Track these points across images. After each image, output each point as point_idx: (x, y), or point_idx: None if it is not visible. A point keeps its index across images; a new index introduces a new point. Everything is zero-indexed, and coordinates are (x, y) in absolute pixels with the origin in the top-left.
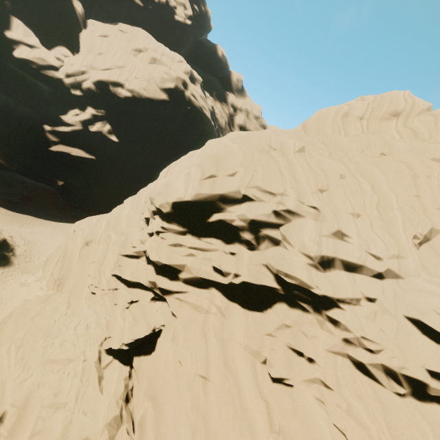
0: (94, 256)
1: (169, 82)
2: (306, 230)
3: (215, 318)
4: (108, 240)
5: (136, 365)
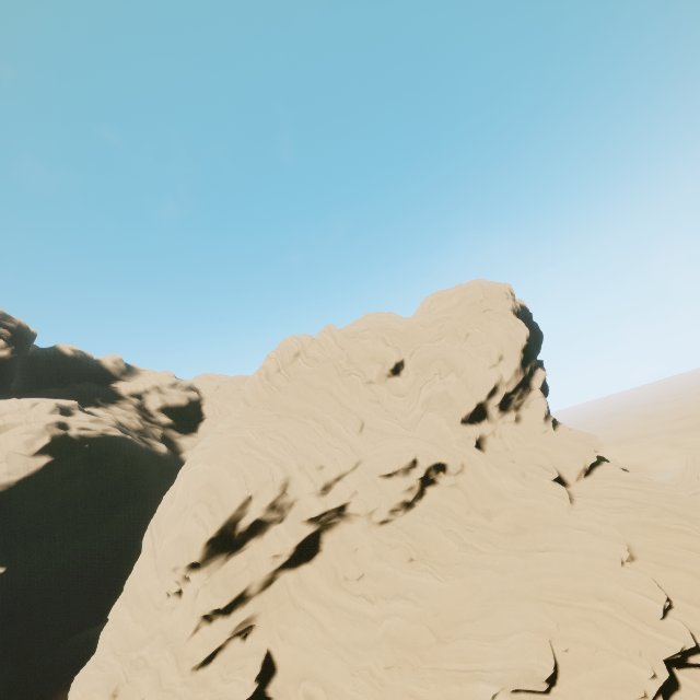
0: (140, 692)
1: (39, 439)
2: (300, 480)
3: (297, 590)
4: (140, 661)
5: (273, 692)
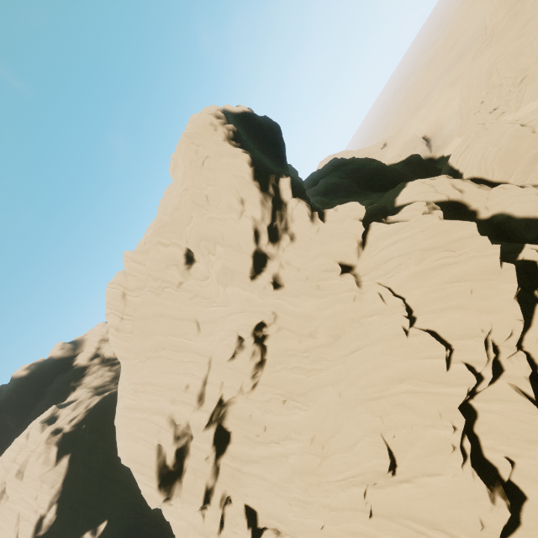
0: None
1: (49, 454)
2: (178, 410)
3: (236, 463)
4: None
5: (262, 525)
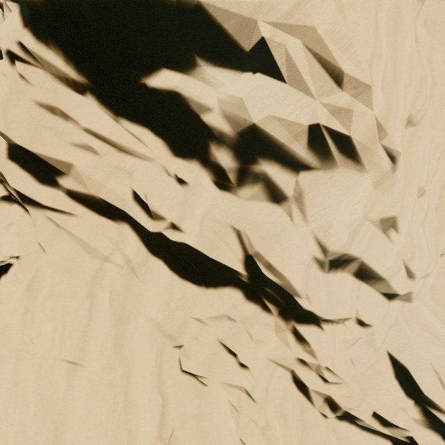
0: None
1: None
2: (351, 201)
3: (118, 272)
4: None
5: None
